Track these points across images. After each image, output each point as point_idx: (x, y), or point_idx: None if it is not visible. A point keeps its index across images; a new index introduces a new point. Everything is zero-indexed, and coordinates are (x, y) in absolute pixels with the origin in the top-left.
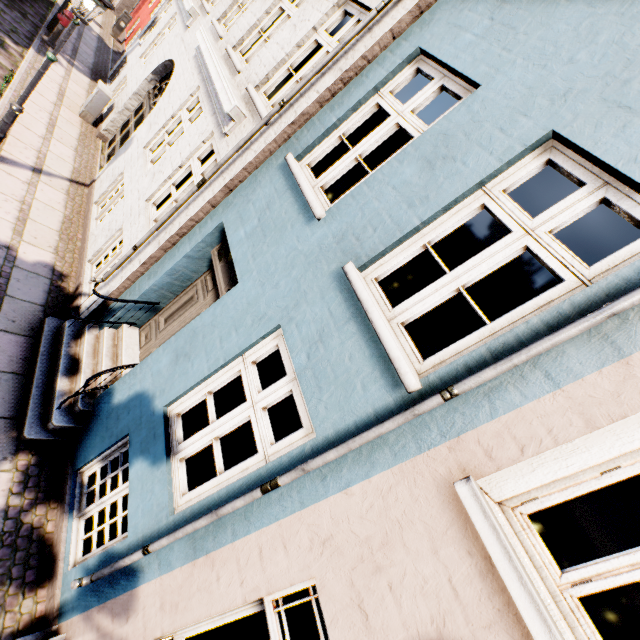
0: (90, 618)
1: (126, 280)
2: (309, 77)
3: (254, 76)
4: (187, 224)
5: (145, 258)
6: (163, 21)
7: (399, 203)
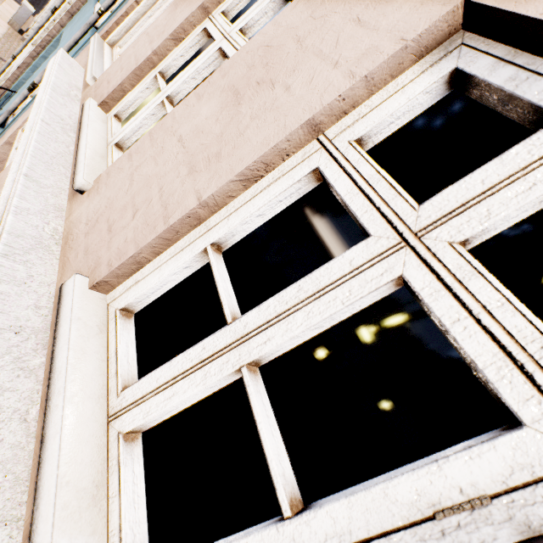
0: None
1: (8, 80)
2: None
3: None
4: (46, 39)
5: (20, 64)
6: None
7: None
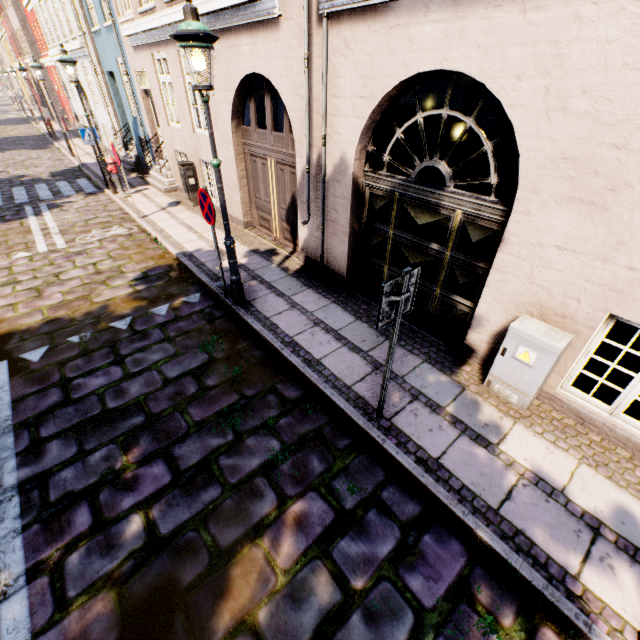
0: (155, 158)
1: (118, 127)
2: (74, 7)
3: (77, 31)
4: (106, 88)
5: (113, 114)
6: (64, 78)
7: (96, 1)
